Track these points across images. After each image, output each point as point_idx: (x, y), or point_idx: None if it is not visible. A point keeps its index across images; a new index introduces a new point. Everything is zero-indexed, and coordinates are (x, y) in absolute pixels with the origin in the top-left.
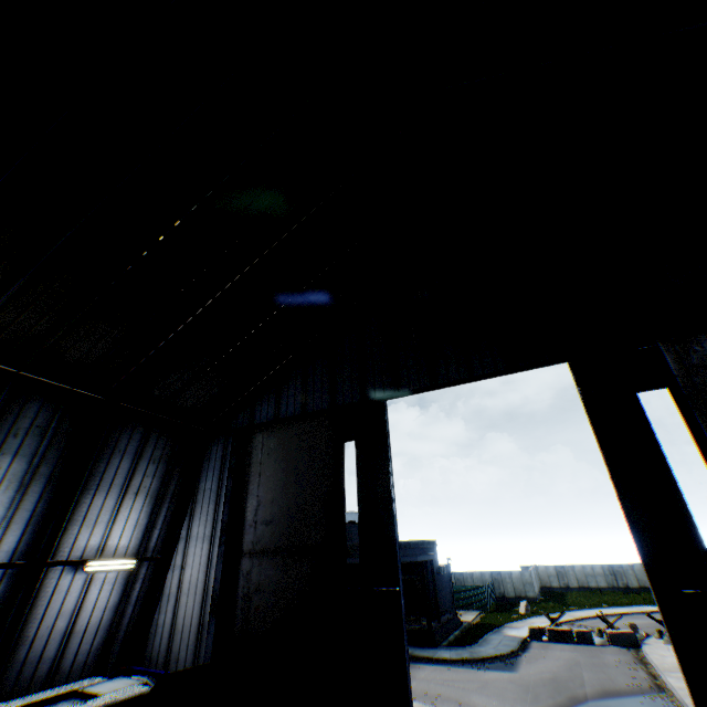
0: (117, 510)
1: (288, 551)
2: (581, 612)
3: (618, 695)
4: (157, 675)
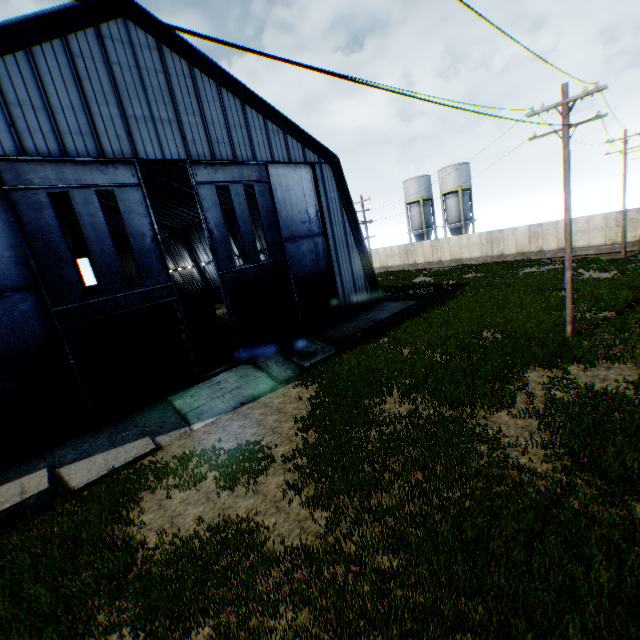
0: None
1: None
2: None
3: None
4: None
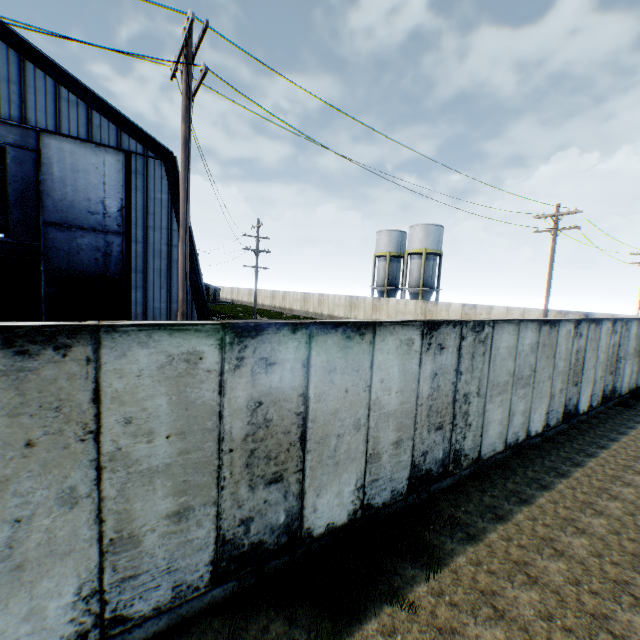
0: None
1: None
2: None
3: None
4: None
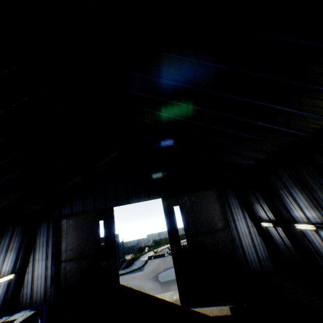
0: (5, 258)
1: (81, 257)
2: (164, 247)
3: (168, 269)
4: (32, 308)
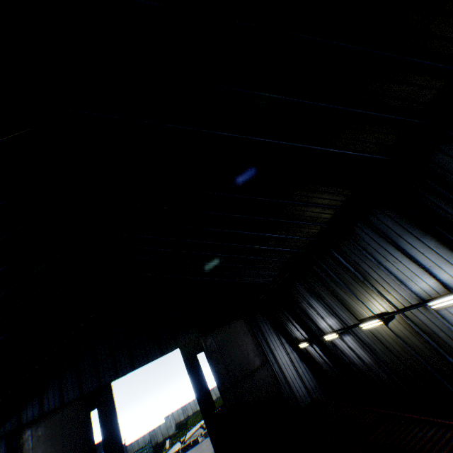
0: None
1: None
2: (194, 428)
3: None
4: None
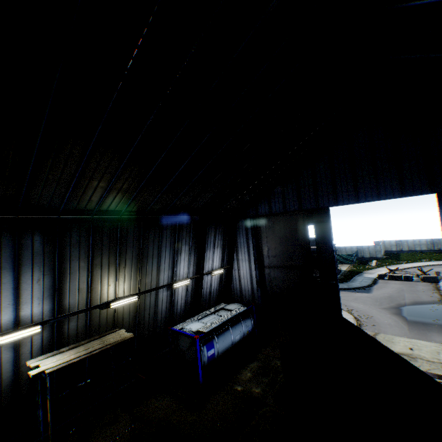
0: (213, 254)
1: (286, 267)
2: (407, 265)
3: (420, 304)
4: (243, 303)
